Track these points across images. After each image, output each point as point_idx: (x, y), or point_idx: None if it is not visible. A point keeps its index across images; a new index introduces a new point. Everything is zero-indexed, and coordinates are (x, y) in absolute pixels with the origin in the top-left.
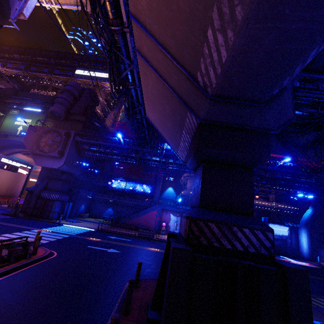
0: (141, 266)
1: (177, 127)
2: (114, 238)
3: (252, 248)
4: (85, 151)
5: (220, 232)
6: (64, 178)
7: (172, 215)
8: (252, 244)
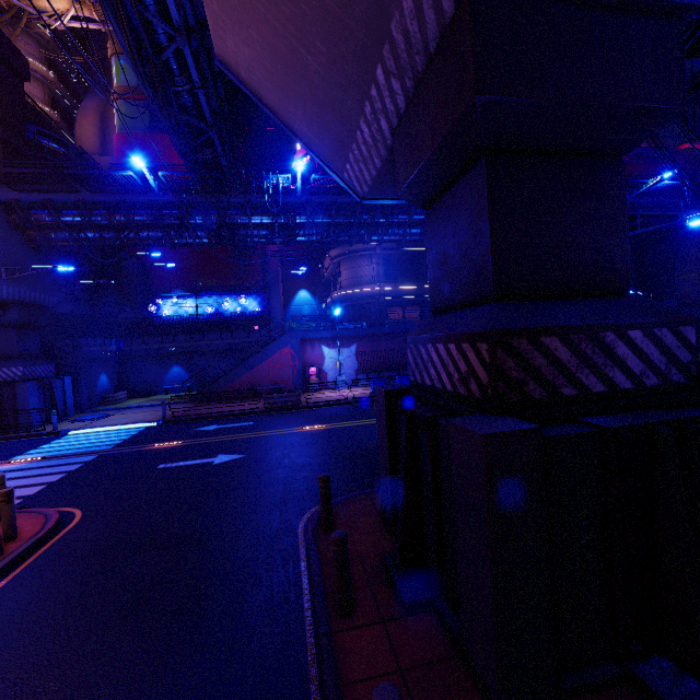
0: (329, 482)
1: (351, 59)
2: (214, 429)
3: (651, 376)
4: (48, 230)
5: (574, 355)
6: (16, 319)
7: (326, 349)
8: (652, 367)
